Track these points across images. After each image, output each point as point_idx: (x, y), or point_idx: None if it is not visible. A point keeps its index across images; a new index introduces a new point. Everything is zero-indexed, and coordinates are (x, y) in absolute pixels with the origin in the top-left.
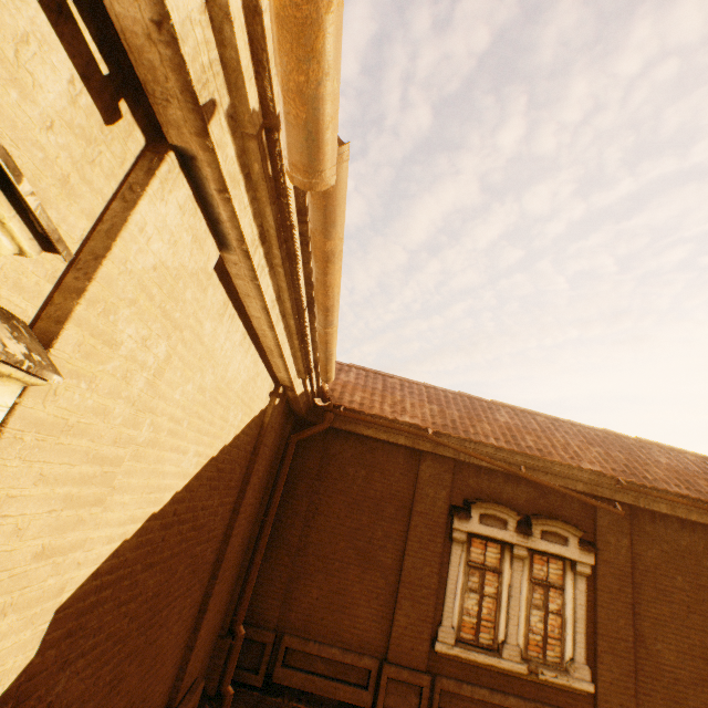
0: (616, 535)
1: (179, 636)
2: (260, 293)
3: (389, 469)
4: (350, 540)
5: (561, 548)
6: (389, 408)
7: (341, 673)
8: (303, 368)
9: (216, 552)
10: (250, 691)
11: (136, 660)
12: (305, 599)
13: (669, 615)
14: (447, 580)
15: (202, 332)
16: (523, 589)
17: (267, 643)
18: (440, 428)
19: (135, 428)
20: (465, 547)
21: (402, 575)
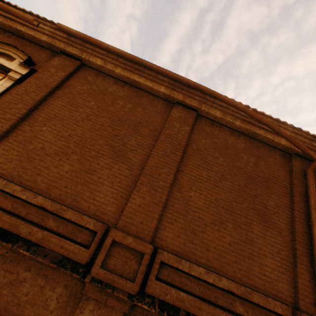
0: (58, 70)
1: None
2: None
3: None
4: None
5: (5, 61)
6: None
7: None
8: None
9: None
10: None
11: None
12: None
13: (69, 117)
14: None
15: None
16: None
17: None
18: None
19: None
20: None
21: None
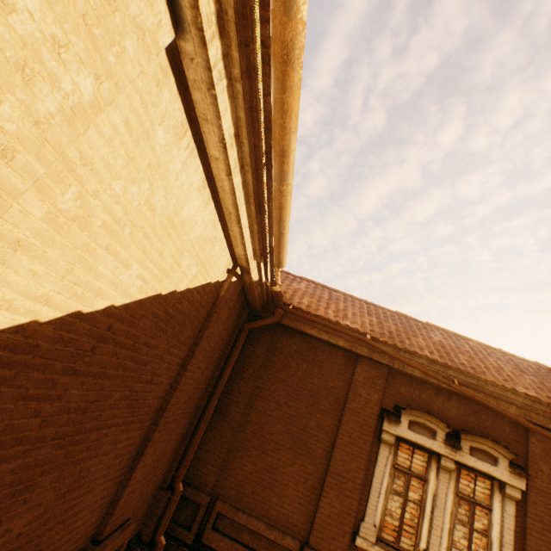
0: (550, 465)
1: (112, 469)
2: (217, 113)
3: (327, 367)
4: (285, 425)
5: (490, 467)
6: (333, 313)
7: (264, 547)
8: (259, 248)
9: (160, 400)
10: (180, 546)
11: (52, 474)
12: (240, 471)
13: None
14: (372, 478)
15: (154, 136)
16: (448, 501)
17: (201, 504)
18: (378, 335)
19: (40, 162)
20: (392, 449)
21: (330, 465)
